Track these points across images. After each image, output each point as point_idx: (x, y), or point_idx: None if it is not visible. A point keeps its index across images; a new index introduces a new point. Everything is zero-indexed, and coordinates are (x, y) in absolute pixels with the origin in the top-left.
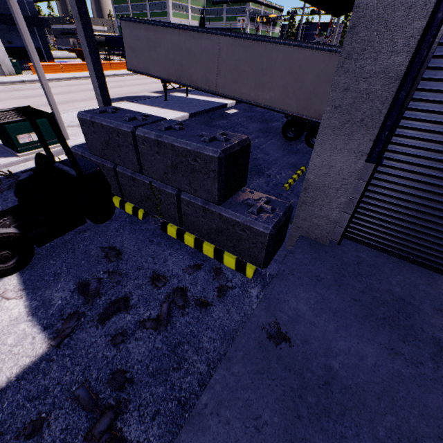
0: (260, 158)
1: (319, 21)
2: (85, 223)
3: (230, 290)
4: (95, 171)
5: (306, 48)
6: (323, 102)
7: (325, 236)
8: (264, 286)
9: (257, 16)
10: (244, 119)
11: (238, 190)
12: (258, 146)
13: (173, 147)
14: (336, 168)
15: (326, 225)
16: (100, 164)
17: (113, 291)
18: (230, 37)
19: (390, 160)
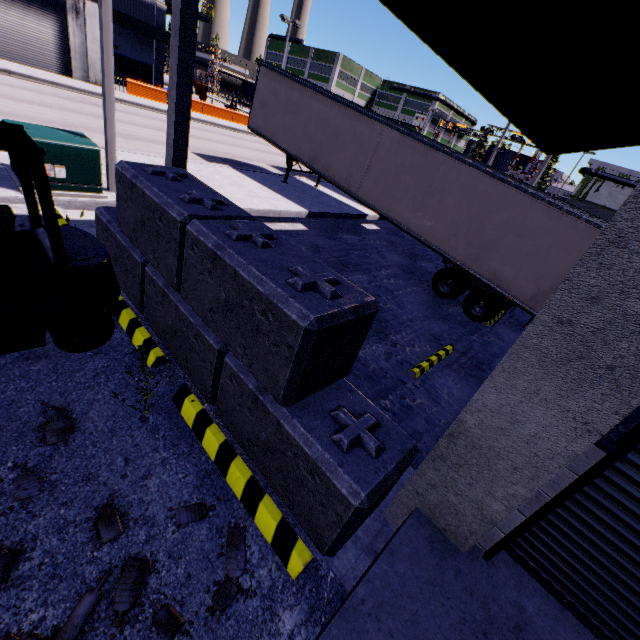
0: (390, 309)
1: (519, 151)
2: (49, 343)
3: (240, 598)
4: (96, 265)
5: (501, 180)
6: (505, 261)
7: (464, 535)
8: (313, 611)
9: (442, 120)
10: (384, 243)
11: (329, 382)
12: (392, 290)
13: (236, 275)
14: (526, 429)
15: (472, 517)
16: (125, 249)
17: (1, 523)
18: (399, 132)
19: (637, 453)
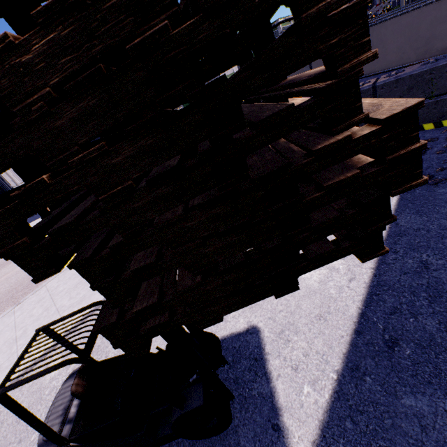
0: None
1: None
2: None
3: None
4: None
5: (413, 10)
6: (444, 39)
7: None
8: None
9: None
10: None
11: None
12: None
13: (410, 76)
14: None
15: None
16: None
17: None
18: None
19: None
